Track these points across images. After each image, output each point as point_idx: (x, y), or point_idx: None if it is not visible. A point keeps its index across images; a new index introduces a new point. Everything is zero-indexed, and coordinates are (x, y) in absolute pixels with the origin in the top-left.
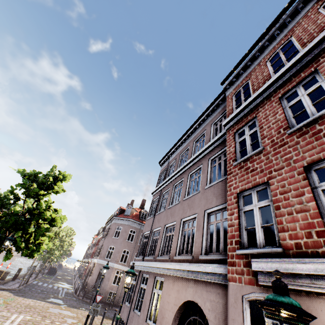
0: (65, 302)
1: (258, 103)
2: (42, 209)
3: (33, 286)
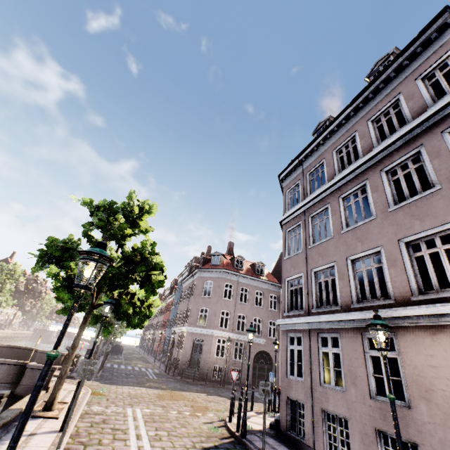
0: (166, 385)
1: None
2: (148, 254)
3: (112, 370)
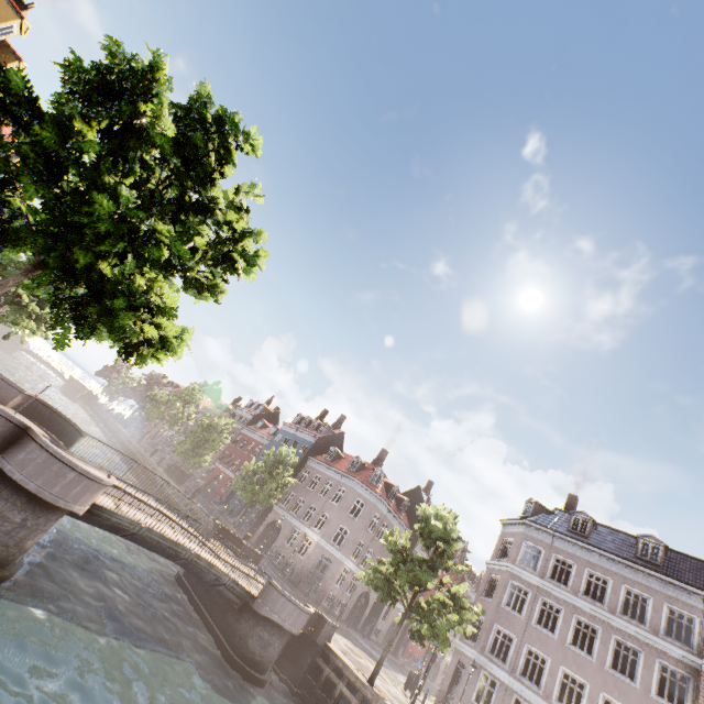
0: None
1: None
2: (475, 613)
3: None
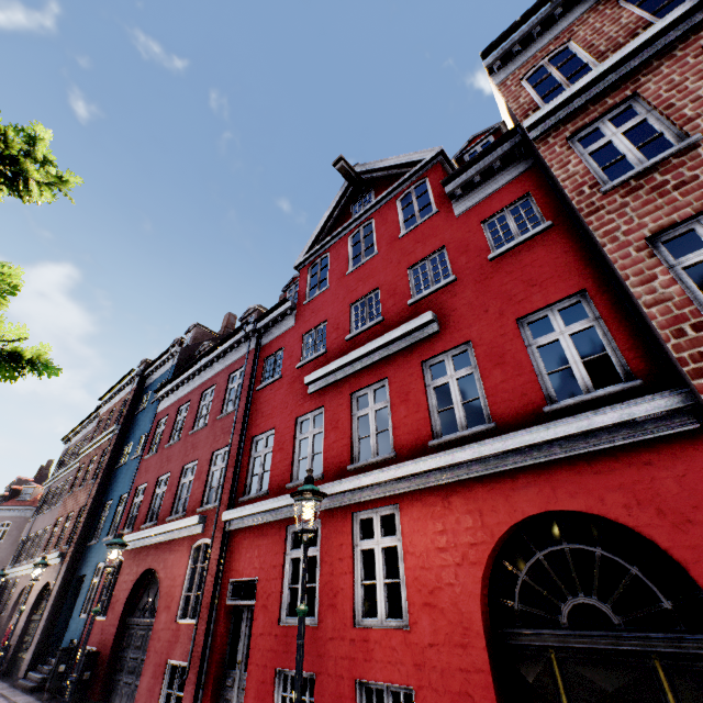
0: None
1: (90, 452)
2: None
3: None
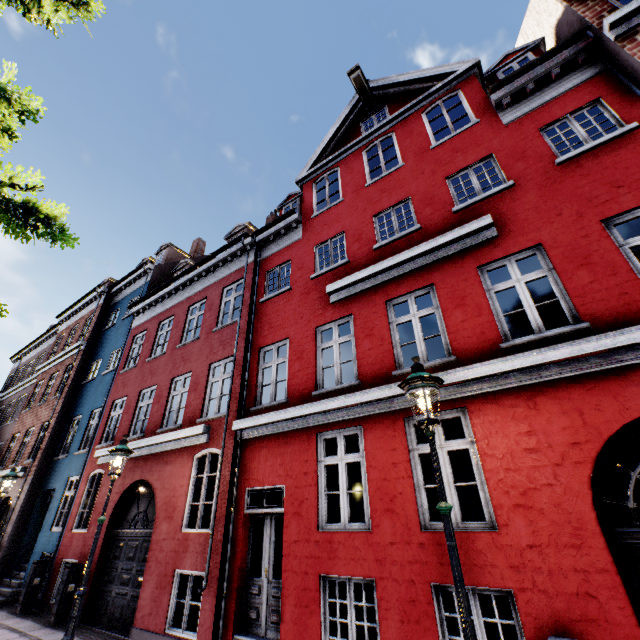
0: None
1: (50, 368)
2: None
3: None
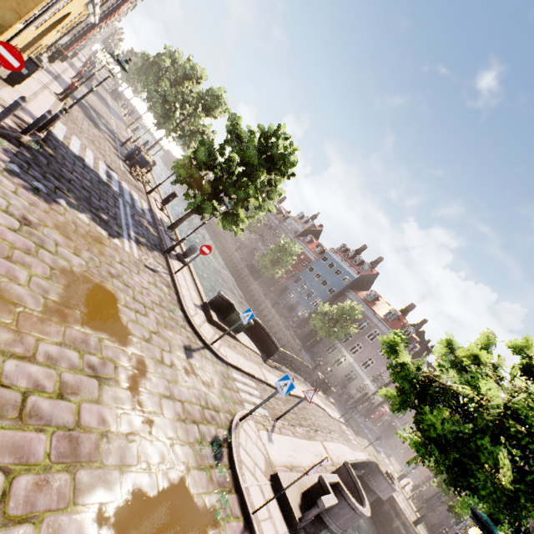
0: (351, 421)
1: None
2: None
3: None
